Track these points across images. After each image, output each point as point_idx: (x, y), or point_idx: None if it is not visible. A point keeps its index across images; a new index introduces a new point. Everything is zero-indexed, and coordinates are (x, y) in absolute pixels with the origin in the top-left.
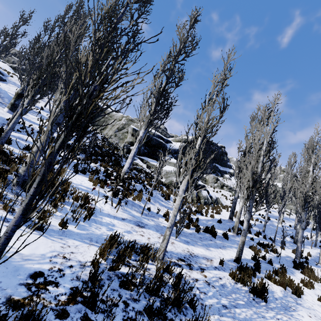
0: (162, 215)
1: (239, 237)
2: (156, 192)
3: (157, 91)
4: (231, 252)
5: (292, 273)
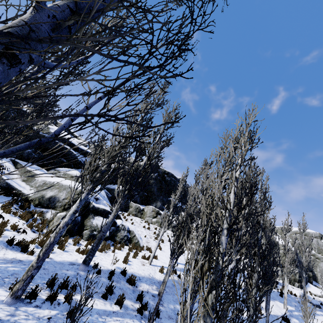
0: None
1: (22, 308)
2: None
3: None
4: None
5: None
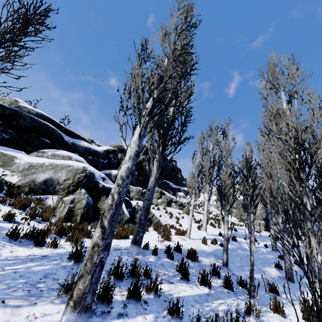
0: None
1: None
2: None
3: None
4: None
5: None
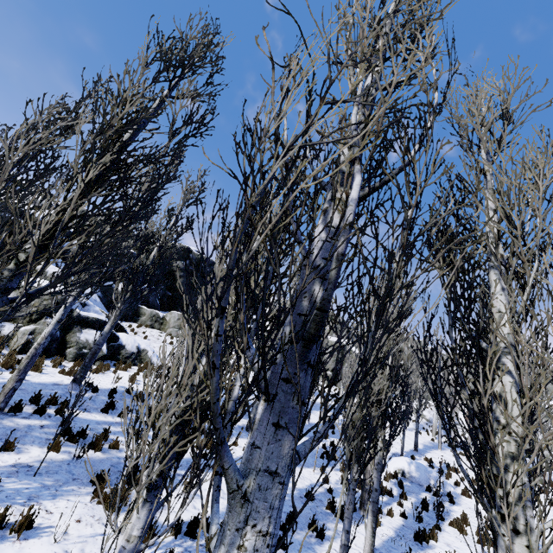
0: None
1: (8, 418)
2: None
3: None
4: None
5: (38, 497)
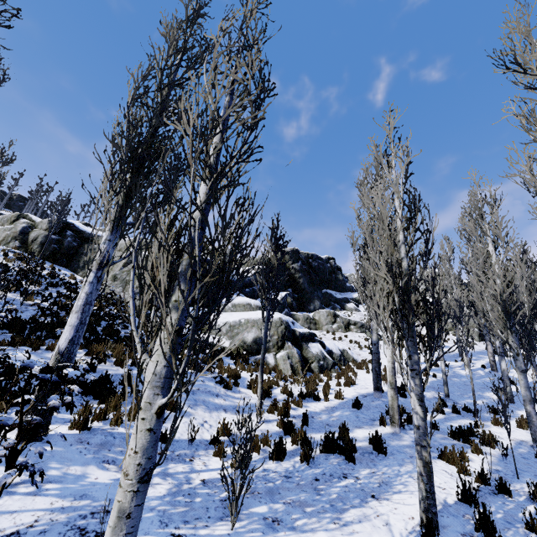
0: (208, 442)
1: (408, 432)
2: (203, 378)
3: (121, 134)
4: (405, 499)
5: None
